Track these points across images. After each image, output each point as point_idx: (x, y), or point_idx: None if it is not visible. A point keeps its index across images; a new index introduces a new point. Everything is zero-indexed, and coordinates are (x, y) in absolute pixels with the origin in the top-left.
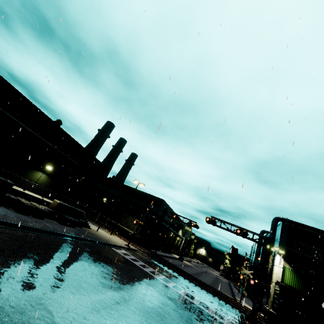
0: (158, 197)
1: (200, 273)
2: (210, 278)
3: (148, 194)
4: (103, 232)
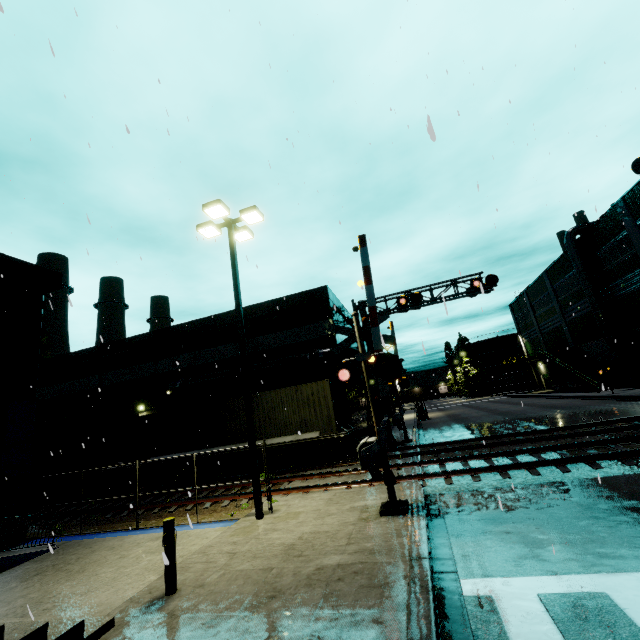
0: (305, 291)
1: (490, 412)
2: (517, 407)
3: (268, 304)
4: (211, 531)
